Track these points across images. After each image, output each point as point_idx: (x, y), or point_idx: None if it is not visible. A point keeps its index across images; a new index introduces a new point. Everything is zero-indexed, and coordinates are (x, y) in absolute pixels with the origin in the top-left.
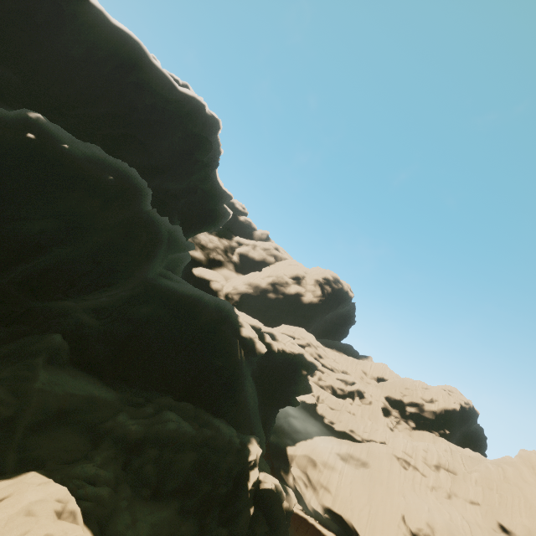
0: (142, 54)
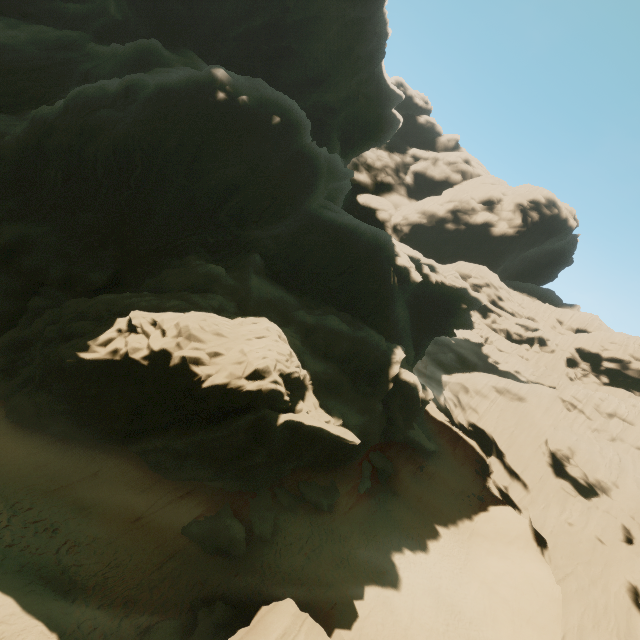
0: None
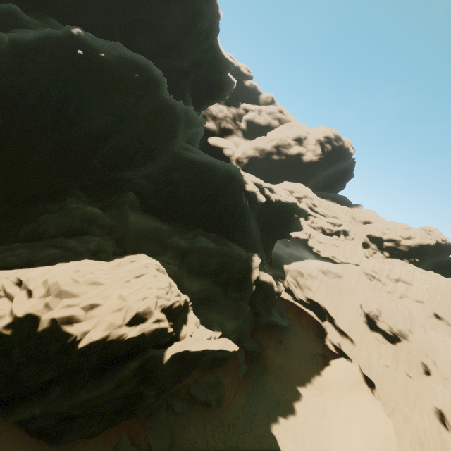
0: None
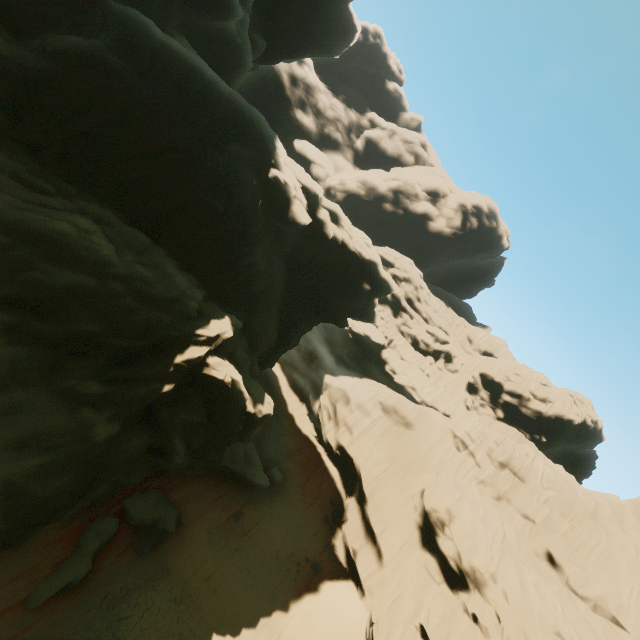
0: None
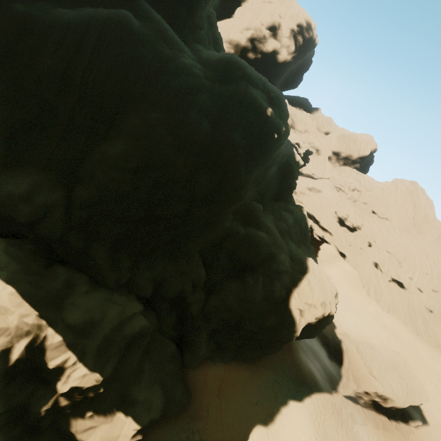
0: None
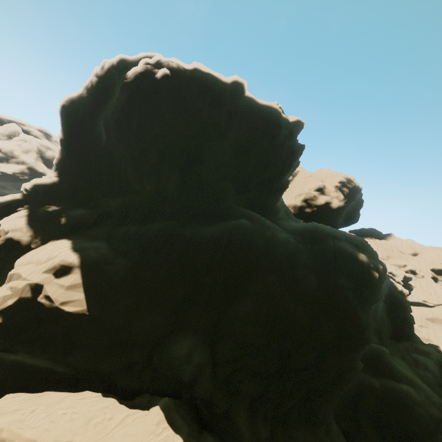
0: (280, 116)
